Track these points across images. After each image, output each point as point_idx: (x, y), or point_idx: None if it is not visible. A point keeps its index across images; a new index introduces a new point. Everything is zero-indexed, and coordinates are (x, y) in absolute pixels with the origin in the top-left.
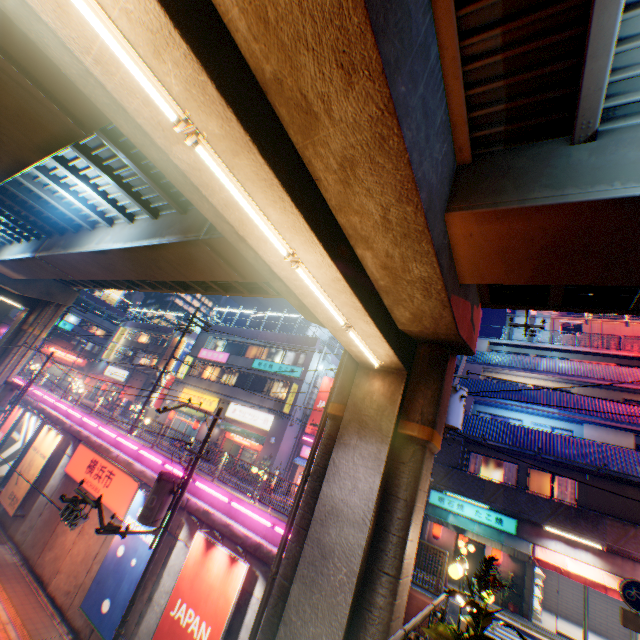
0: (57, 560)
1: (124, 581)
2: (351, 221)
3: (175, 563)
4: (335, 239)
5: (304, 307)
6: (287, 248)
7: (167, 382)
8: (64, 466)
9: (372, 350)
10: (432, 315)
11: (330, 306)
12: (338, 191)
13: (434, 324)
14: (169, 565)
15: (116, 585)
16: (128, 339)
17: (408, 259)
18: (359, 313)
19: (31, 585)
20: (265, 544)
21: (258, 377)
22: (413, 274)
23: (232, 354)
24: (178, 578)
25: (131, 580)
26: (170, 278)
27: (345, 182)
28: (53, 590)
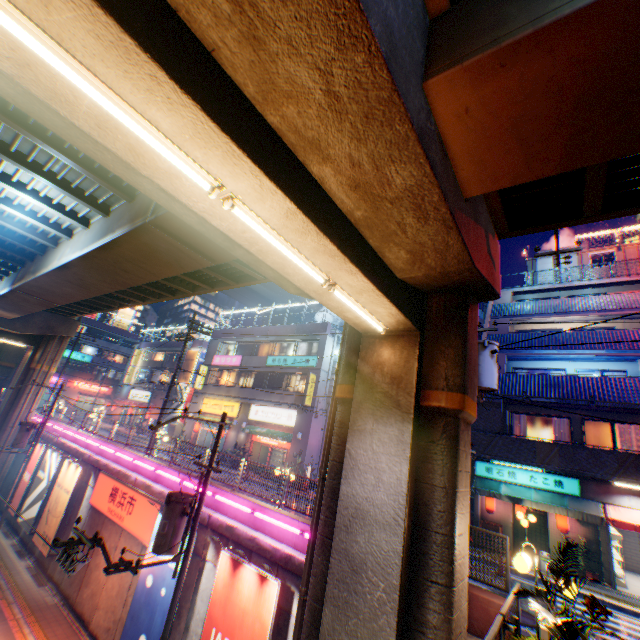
0: (94, 596)
1: (156, 613)
2: (287, 117)
3: (206, 587)
4: (271, 150)
5: (281, 277)
6: (207, 178)
7: (188, 395)
8: (89, 498)
9: (370, 312)
10: (435, 247)
11: (298, 259)
12: (249, 62)
13: (440, 260)
14: (201, 590)
15: (149, 619)
16: (145, 360)
17: (382, 162)
18: (337, 261)
19: (73, 626)
20: (295, 555)
21: (274, 374)
22: (395, 187)
23: (245, 356)
24: (209, 605)
25: (163, 612)
26: (142, 281)
27: (252, 38)
28: (94, 628)
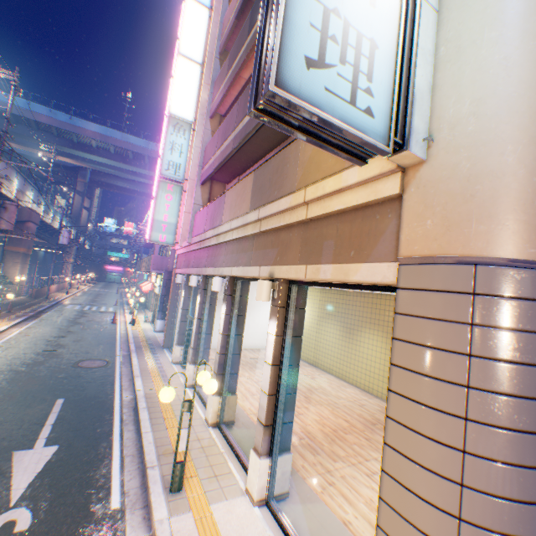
0: None
1: None
2: None
3: None
4: None
5: None
6: None
7: None
8: None
9: None
10: None
11: None
12: None
13: None
14: None
15: None
16: None
17: None
18: None
19: None
20: None
21: None
22: None
23: None
24: None
25: None
26: None
27: None
28: None
